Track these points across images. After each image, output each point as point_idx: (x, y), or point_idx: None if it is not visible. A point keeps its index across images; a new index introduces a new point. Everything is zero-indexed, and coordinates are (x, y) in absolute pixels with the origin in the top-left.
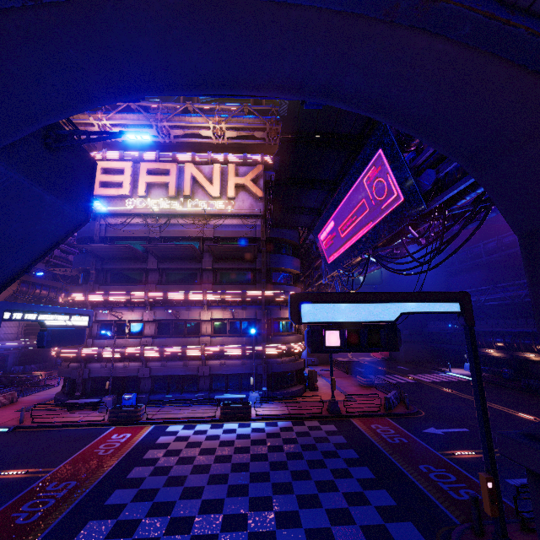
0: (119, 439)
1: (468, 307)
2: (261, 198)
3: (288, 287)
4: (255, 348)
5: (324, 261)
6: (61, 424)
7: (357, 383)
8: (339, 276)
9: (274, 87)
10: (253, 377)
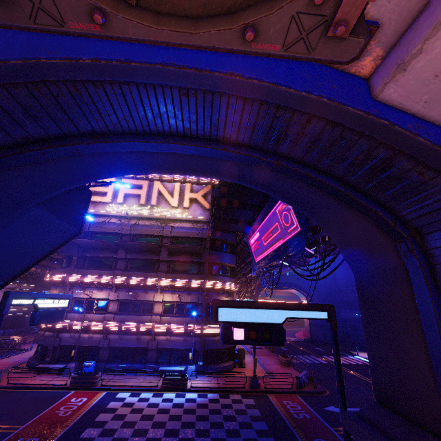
0: (77, 402)
1: (333, 316)
2: (208, 209)
3: (225, 278)
4: (195, 327)
5: (253, 259)
6: (30, 386)
7: (279, 361)
8: (263, 273)
9: (207, 174)
10: (192, 352)
